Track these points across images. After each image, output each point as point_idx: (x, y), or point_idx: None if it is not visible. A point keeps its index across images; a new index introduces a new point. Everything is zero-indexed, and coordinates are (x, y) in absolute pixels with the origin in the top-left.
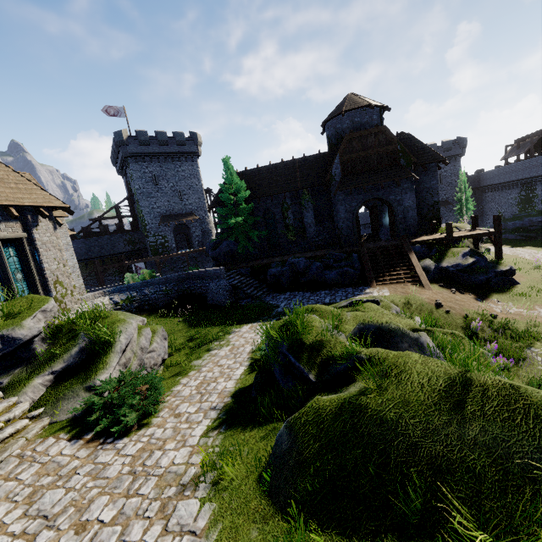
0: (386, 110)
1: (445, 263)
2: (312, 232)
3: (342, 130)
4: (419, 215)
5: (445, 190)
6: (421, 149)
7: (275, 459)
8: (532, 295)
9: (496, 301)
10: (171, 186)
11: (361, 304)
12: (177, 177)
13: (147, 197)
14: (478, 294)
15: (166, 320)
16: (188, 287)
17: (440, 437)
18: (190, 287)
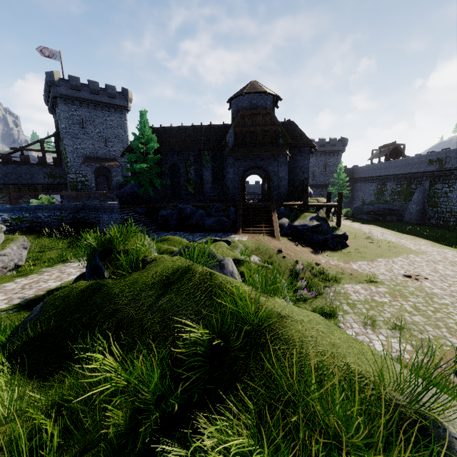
0: (279, 99)
1: (296, 223)
2: (209, 188)
3: (242, 108)
4: (292, 187)
5: (328, 177)
6: (299, 135)
7: (20, 325)
8: (353, 254)
9: (326, 255)
10: (97, 132)
11: (215, 242)
12: (104, 125)
13: (72, 137)
14: (316, 249)
15: (51, 241)
16: (83, 216)
17: (138, 304)
18: (85, 216)
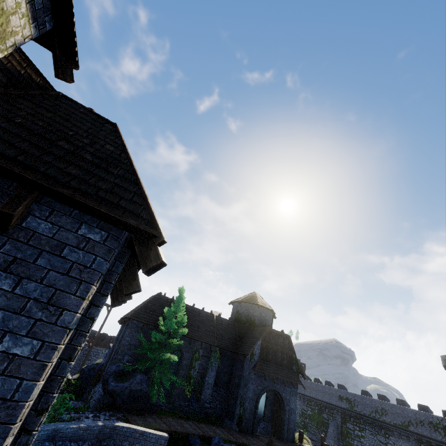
0: (274, 317)
1: None
2: (208, 395)
3: (253, 315)
4: None
5: None
6: None
7: None
8: None
9: None
10: None
11: None
12: None
13: None
14: None
15: None
16: None
17: None
18: None
